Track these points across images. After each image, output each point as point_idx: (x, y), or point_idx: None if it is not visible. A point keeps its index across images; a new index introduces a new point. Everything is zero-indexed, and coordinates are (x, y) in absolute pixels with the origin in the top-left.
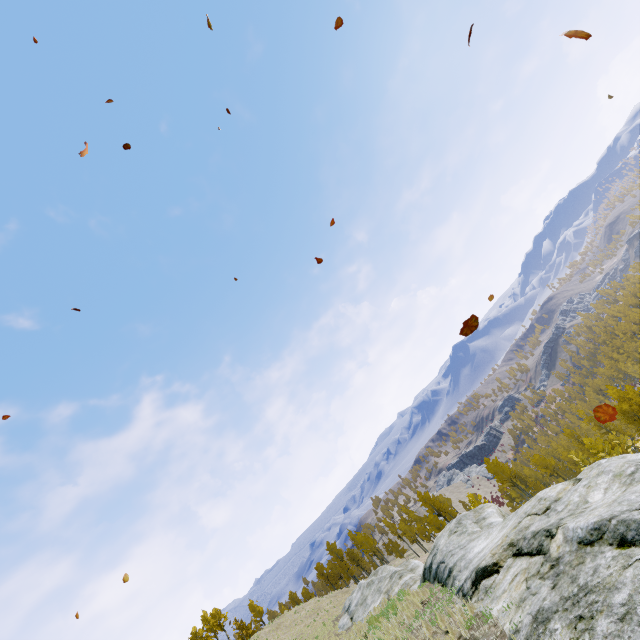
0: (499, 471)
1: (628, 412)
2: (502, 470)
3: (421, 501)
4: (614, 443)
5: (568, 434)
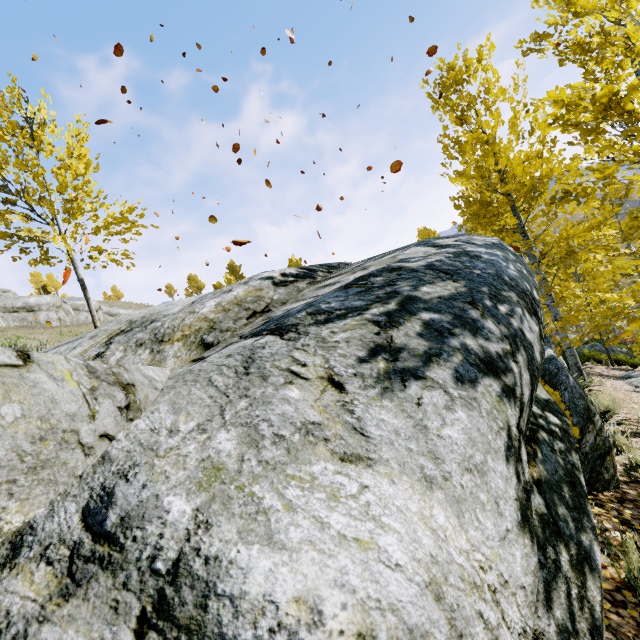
0: None
1: None
2: None
3: (230, 270)
4: None
5: None
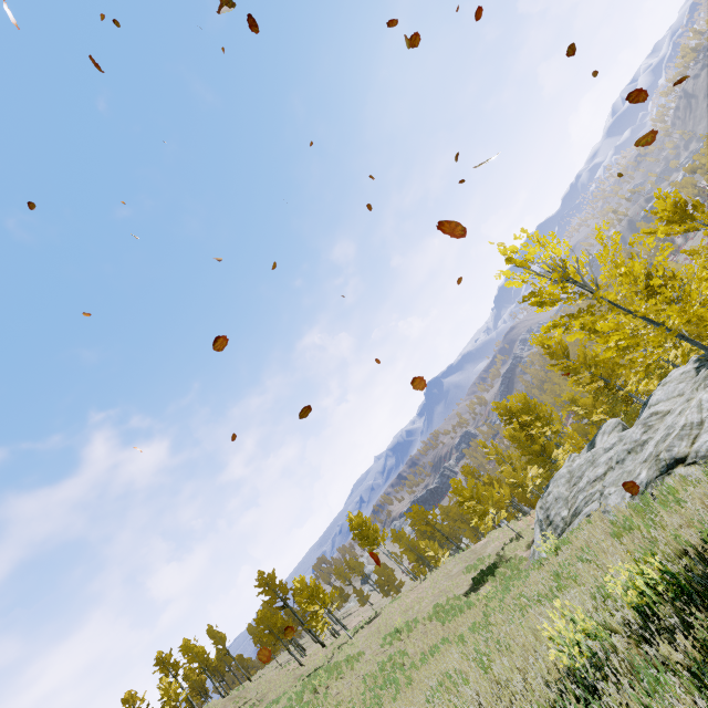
0: (366, 533)
1: (515, 437)
2: (370, 531)
3: (261, 586)
4: (510, 482)
5: (467, 473)
